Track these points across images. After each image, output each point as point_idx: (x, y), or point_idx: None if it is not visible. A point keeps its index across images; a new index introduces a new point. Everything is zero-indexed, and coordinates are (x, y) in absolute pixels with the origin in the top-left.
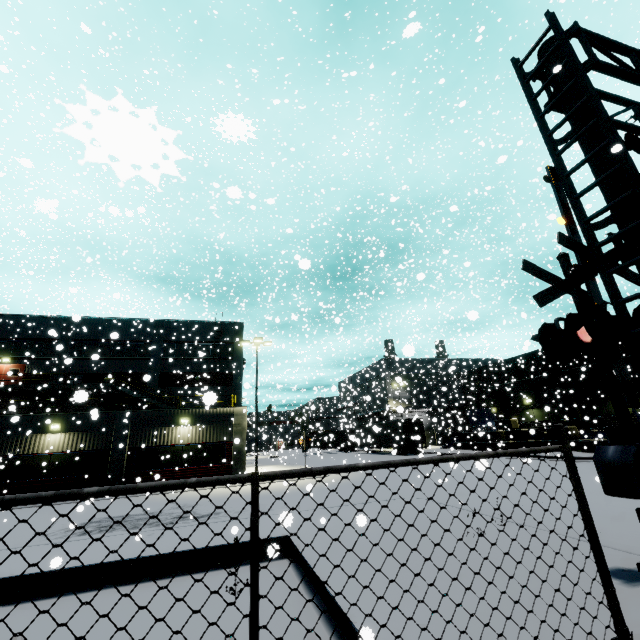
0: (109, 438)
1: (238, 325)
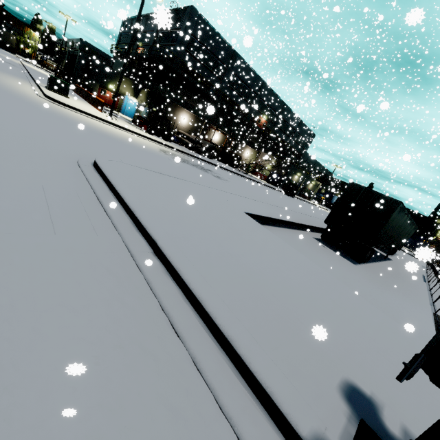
0: (302, 181)
1: (314, 136)
